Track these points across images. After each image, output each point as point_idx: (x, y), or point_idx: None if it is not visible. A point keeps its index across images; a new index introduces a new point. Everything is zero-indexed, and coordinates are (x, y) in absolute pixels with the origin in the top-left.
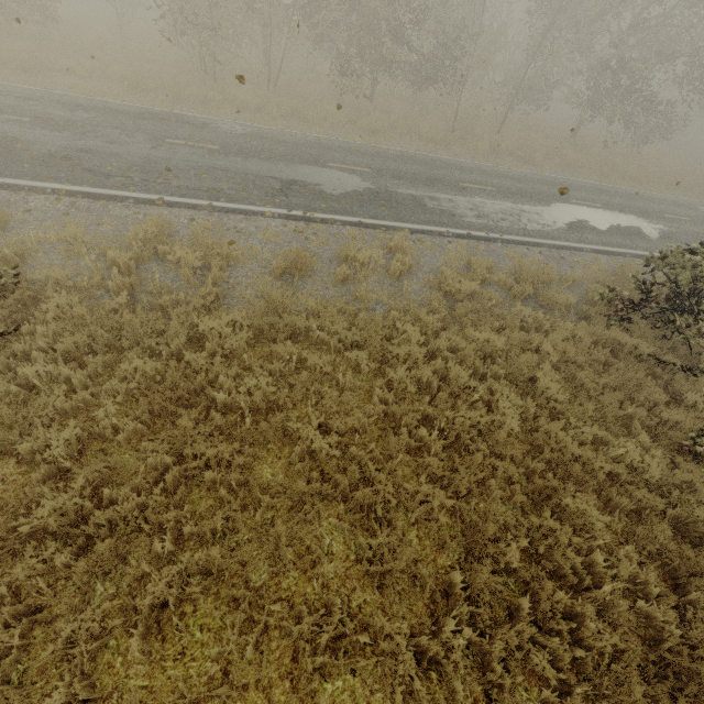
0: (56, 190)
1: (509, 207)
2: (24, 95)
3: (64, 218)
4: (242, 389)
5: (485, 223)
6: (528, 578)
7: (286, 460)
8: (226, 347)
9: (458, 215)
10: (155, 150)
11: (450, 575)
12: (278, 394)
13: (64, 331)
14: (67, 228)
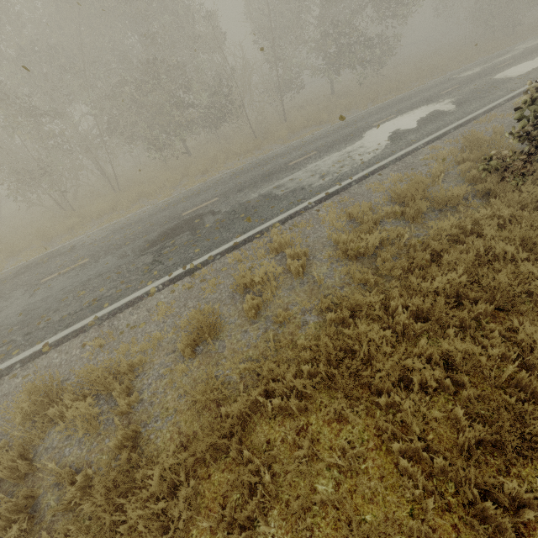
0: None
1: (337, 156)
2: None
3: None
4: None
5: (332, 178)
6: None
7: None
8: (170, 532)
9: (306, 186)
10: (32, 297)
11: None
12: None
13: None
14: None
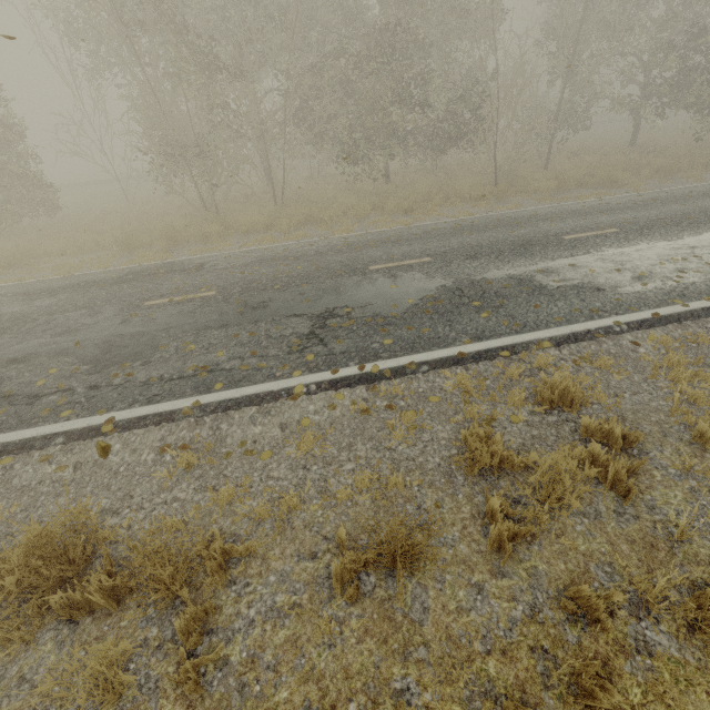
0: None
1: (667, 248)
2: None
3: None
4: None
5: (662, 287)
6: None
7: None
8: None
9: (606, 286)
10: (124, 324)
11: None
12: None
13: None
14: None
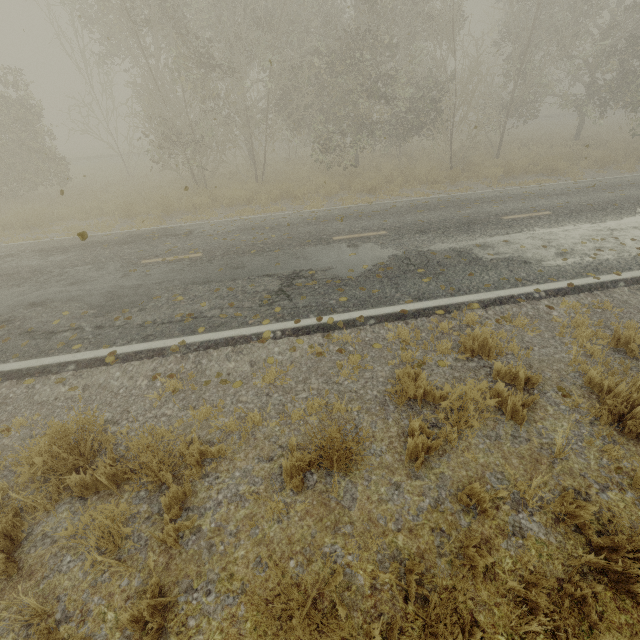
0: None
1: (590, 229)
2: (7, 252)
3: None
4: None
5: (580, 262)
6: None
7: None
8: None
9: (532, 260)
10: (124, 278)
11: None
12: None
13: None
14: None
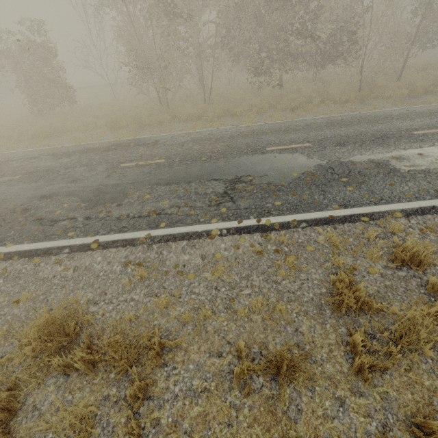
0: None
1: None
2: (32, 155)
3: None
4: None
5: None
6: None
7: None
8: None
9: None
10: (108, 178)
11: None
12: None
13: None
14: None
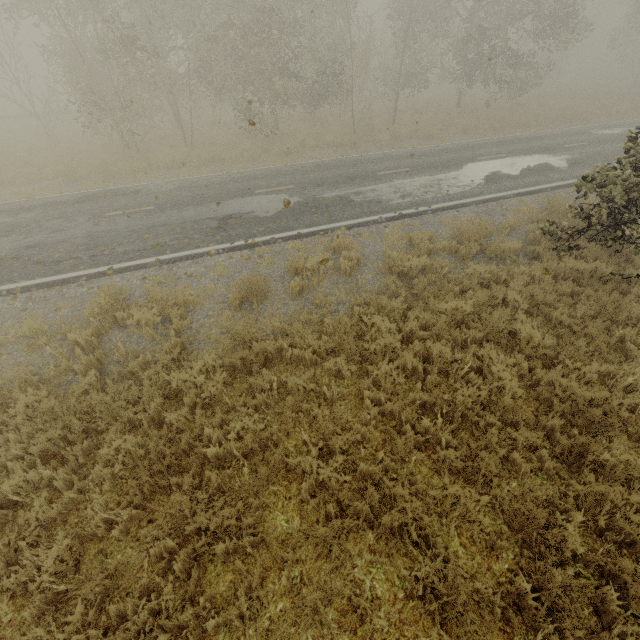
0: (11, 290)
1: (427, 180)
2: None
3: (23, 314)
4: (231, 437)
5: (411, 201)
6: (602, 562)
7: (297, 499)
8: (203, 395)
9: (384, 200)
10: (97, 226)
11: (515, 586)
12: (269, 429)
13: (37, 431)
14: (24, 324)
